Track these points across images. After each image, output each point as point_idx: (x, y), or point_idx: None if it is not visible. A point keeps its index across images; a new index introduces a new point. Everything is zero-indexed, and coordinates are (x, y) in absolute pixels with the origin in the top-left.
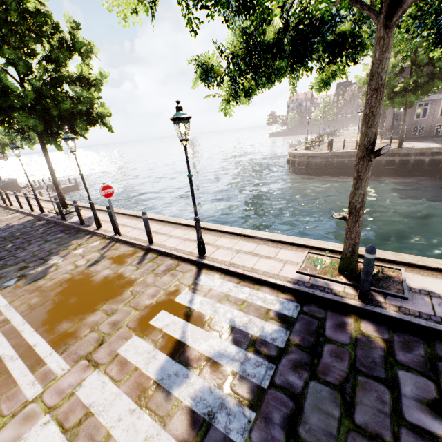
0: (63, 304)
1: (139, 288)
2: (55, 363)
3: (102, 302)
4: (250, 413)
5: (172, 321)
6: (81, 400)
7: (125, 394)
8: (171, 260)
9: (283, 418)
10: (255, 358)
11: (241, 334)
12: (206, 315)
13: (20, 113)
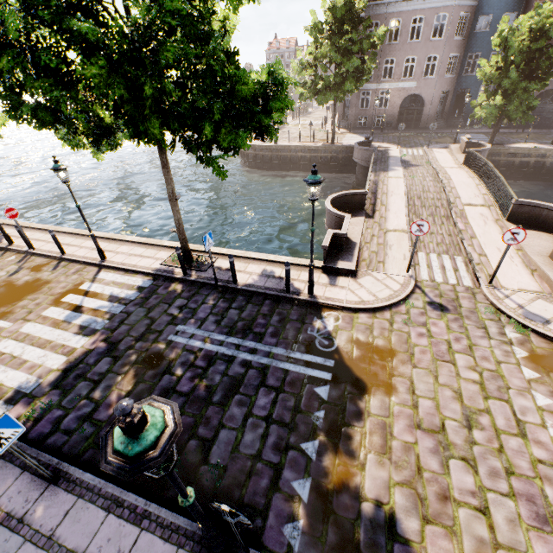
0: None
1: (54, 285)
2: (3, 324)
3: (27, 295)
4: (107, 321)
5: (76, 298)
6: (24, 332)
7: (47, 326)
8: (80, 265)
9: (120, 320)
10: (118, 305)
11: (114, 298)
12: (98, 293)
13: None
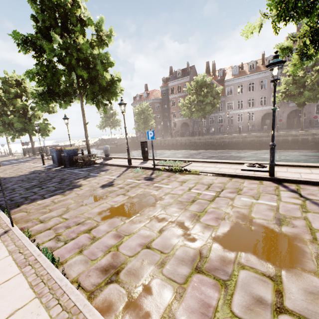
0: None
1: None
2: None
3: None
4: None
5: None
6: None
7: None
8: None
9: None
10: None
11: None
12: None
13: None
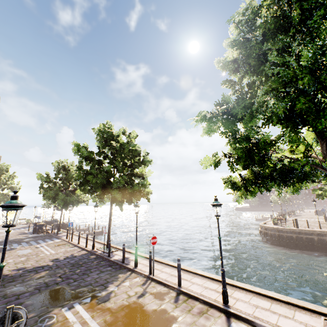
0: (130, 326)
1: (183, 324)
2: None
3: None
4: None
5: None
6: None
7: None
8: (200, 304)
9: None
10: None
11: None
12: None
13: (114, 190)
